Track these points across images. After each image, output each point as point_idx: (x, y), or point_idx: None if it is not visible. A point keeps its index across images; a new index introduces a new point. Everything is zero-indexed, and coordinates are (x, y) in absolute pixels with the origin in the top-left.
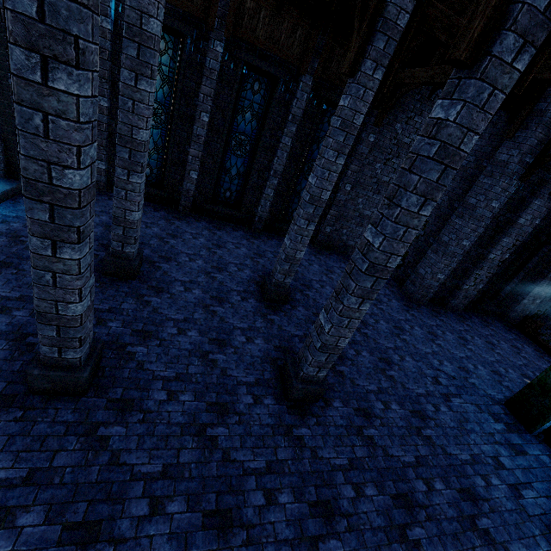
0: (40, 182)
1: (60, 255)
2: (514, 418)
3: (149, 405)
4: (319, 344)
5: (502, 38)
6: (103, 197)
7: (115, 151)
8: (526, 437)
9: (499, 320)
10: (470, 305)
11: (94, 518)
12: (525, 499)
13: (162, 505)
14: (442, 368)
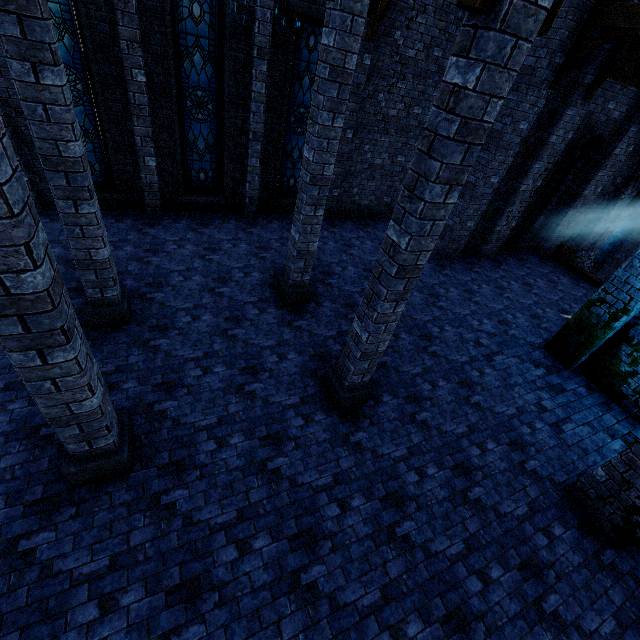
0: None
1: (52, 361)
2: (553, 359)
3: (201, 459)
4: (359, 354)
5: None
6: (42, 220)
7: (32, 152)
8: (564, 375)
9: (534, 254)
10: (504, 245)
11: (190, 576)
12: (565, 433)
13: (248, 545)
14: (482, 327)
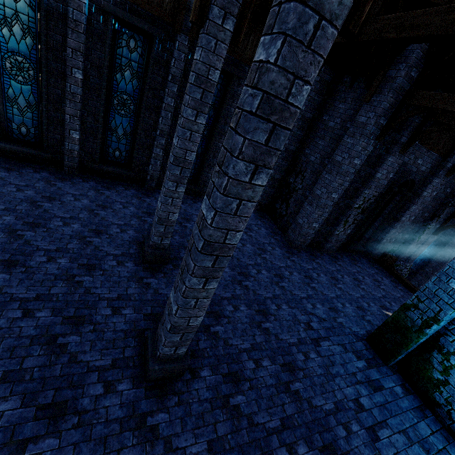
0: None
1: None
2: (374, 352)
3: None
4: (169, 326)
5: None
6: None
7: None
8: (383, 370)
9: (365, 257)
10: (341, 246)
11: None
12: (381, 441)
13: None
14: (315, 311)
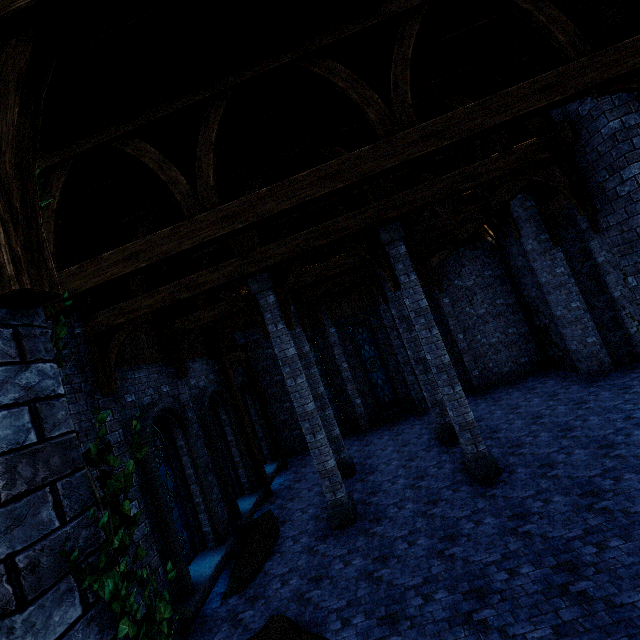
0: (303, 414)
1: (317, 439)
2: None
3: (390, 515)
4: (457, 427)
5: (400, 279)
6: None
7: None
8: None
9: None
10: None
11: (383, 554)
12: None
13: (414, 542)
14: (637, 406)
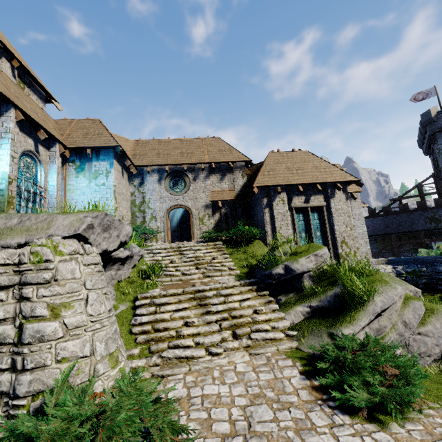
0: None
1: None
2: None
3: None
4: None
5: None
6: None
7: None
8: None
9: None
10: None
11: None
12: None
13: None
14: None
